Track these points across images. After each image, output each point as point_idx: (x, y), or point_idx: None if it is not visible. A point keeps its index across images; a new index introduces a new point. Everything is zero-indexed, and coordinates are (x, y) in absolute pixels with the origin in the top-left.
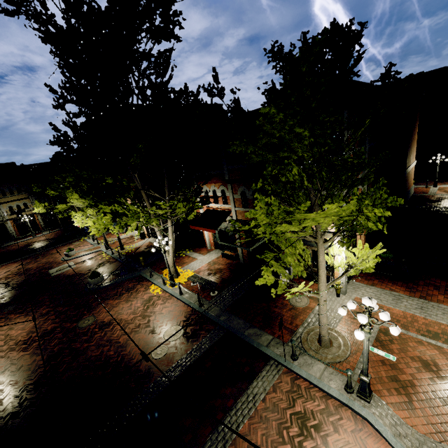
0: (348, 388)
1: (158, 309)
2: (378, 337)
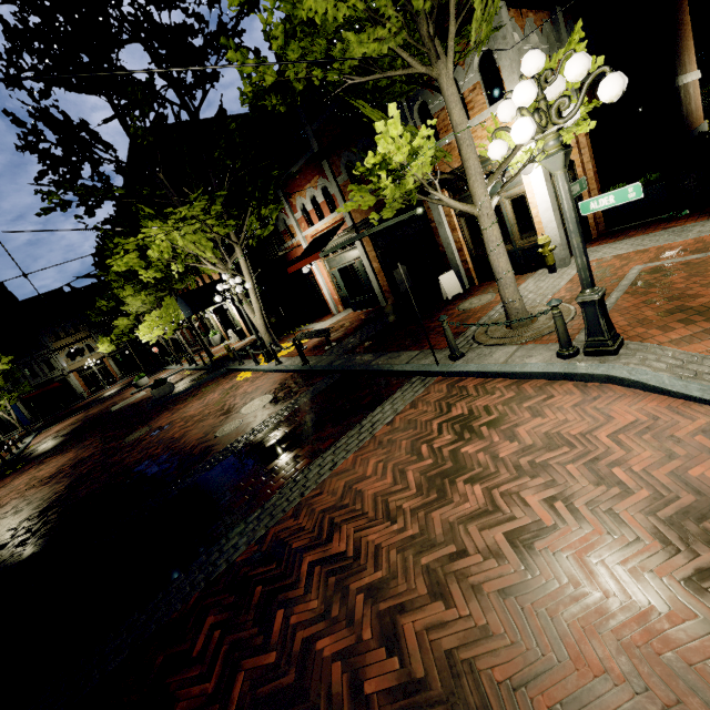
0: (564, 346)
1: (242, 391)
2: (637, 282)
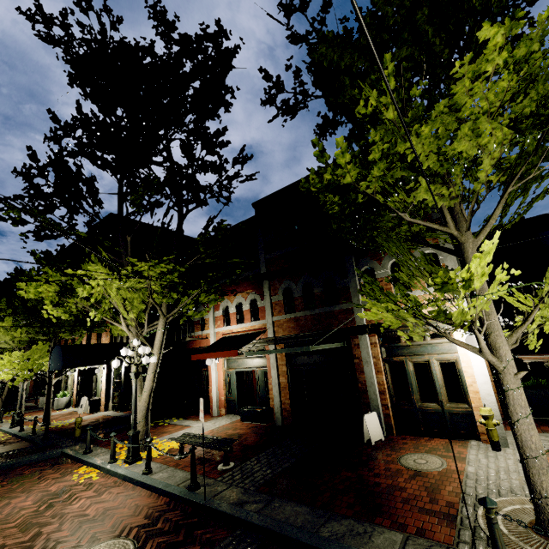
0: None
1: (77, 508)
2: None
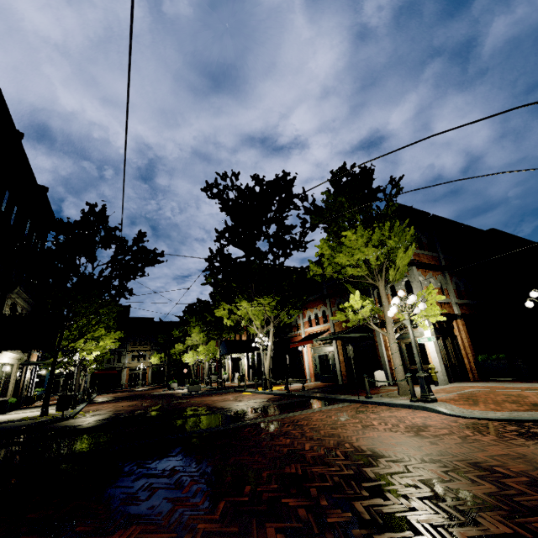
0: (412, 396)
1: (247, 397)
2: (466, 392)
